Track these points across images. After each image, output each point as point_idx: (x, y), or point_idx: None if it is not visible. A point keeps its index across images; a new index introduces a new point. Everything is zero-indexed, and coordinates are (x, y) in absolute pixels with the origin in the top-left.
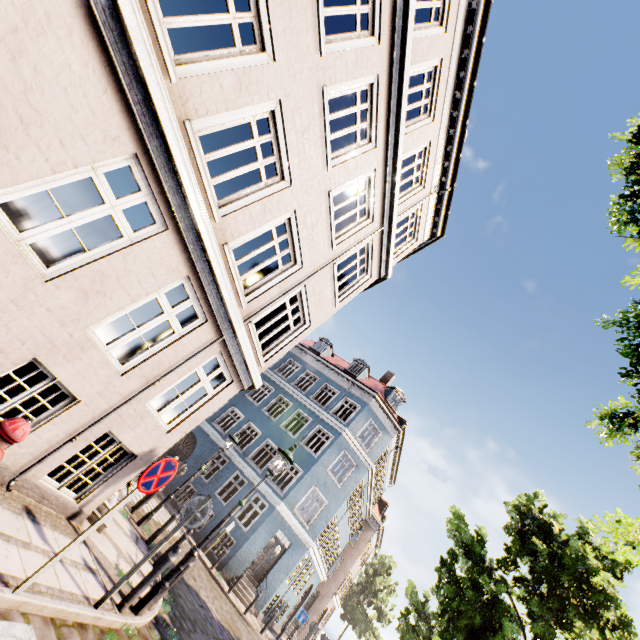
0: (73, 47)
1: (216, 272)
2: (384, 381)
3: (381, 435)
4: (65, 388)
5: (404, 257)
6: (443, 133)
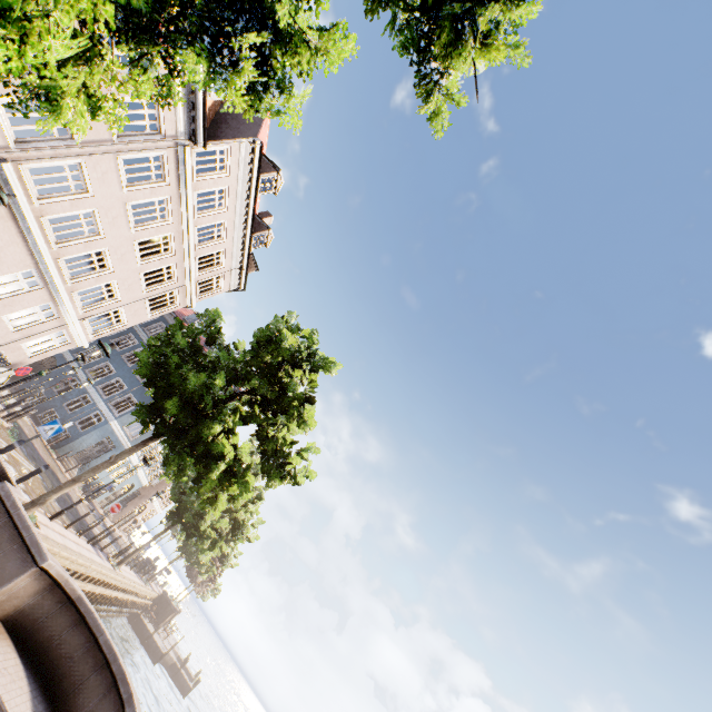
0: (19, 247)
1: (66, 303)
2: None
3: None
4: None
5: (230, 291)
6: (237, 245)
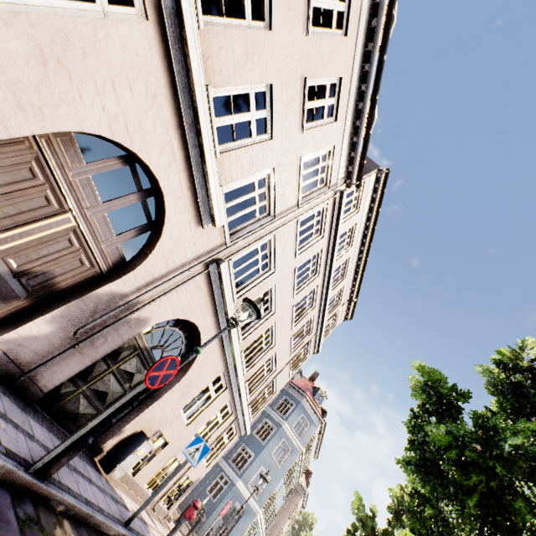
0: (215, 355)
1: (242, 397)
2: (312, 379)
3: (309, 426)
4: (178, 460)
5: None
6: (351, 278)
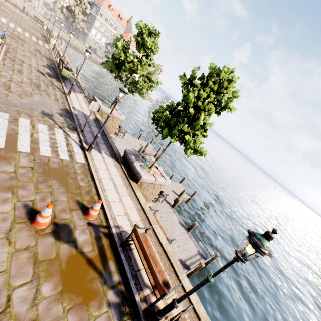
0: None
1: None
2: None
3: (98, 8)
4: None
5: None
6: None
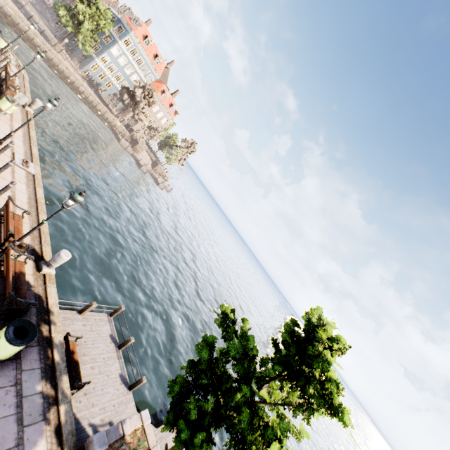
0: None
1: None
2: (146, 22)
3: (125, 31)
4: None
5: None
6: None
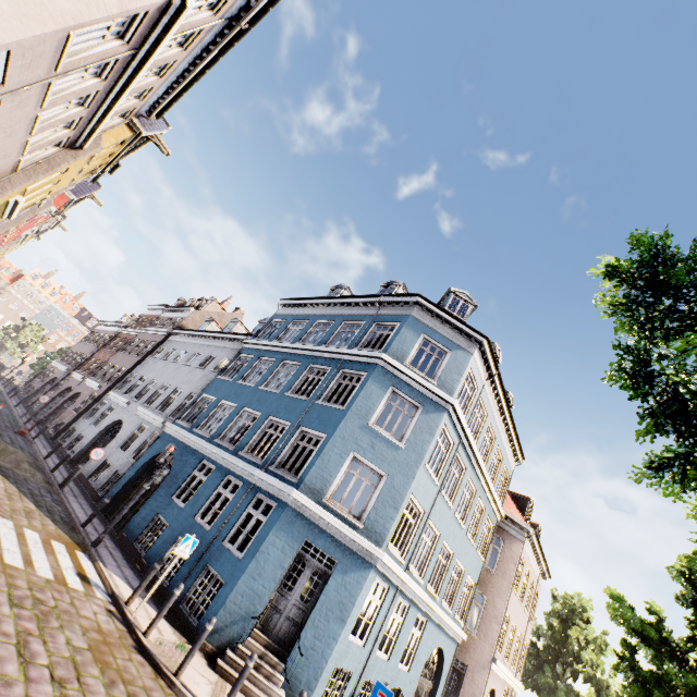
0: None
1: None
2: None
3: (450, 354)
4: None
5: None
6: None
